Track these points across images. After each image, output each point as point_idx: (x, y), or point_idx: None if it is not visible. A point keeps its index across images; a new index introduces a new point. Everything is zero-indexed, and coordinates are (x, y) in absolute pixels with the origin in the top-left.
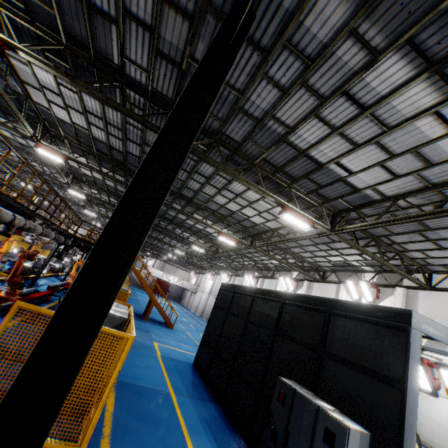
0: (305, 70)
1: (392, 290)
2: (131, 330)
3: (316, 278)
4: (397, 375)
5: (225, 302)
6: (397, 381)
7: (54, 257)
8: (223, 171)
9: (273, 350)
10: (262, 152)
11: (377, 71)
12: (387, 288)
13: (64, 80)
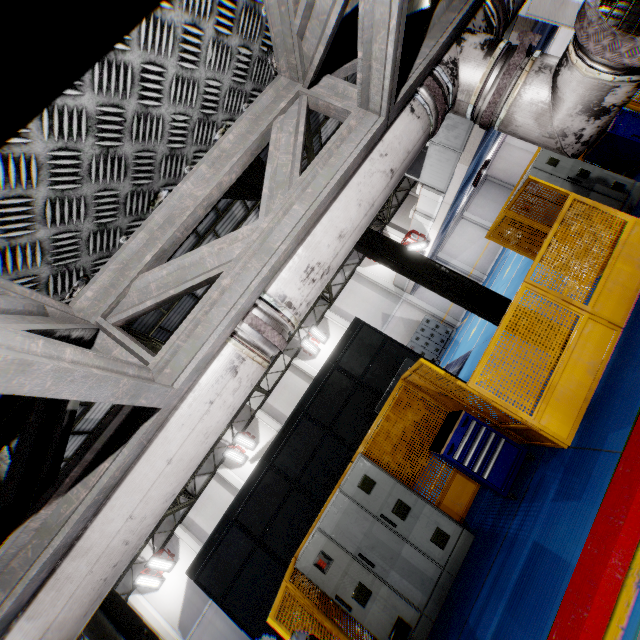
0: (215, 219)
1: (255, 421)
2: (388, 403)
3: (190, 502)
4: (382, 338)
5: (236, 555)
6: (384, 339)
7: None
8: (152, 349)
9: (343, 437)
10: (159, 316)
11: (247, 221)
12: (251, 424)
13: None
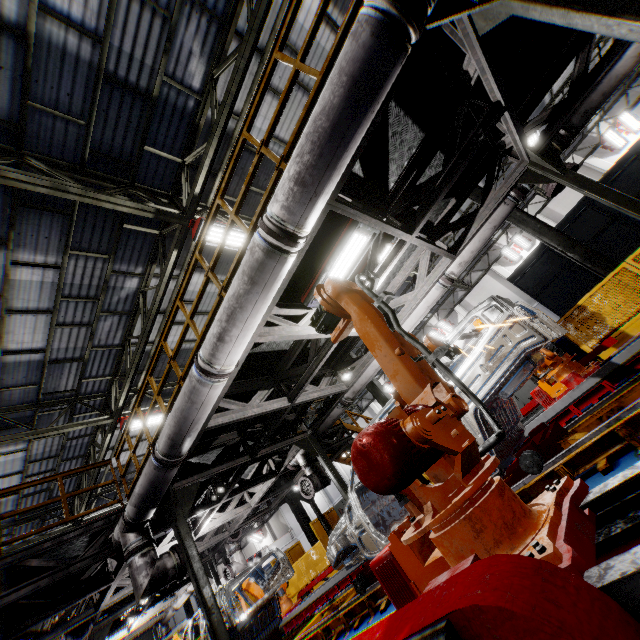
0: None
1: None
2: None
3: (469, 288)
4: None
5: (549, 270)
6: None
7: (316, 491)
8: None
9: None
10: None
11: None
12: None
13: (340, 8)
